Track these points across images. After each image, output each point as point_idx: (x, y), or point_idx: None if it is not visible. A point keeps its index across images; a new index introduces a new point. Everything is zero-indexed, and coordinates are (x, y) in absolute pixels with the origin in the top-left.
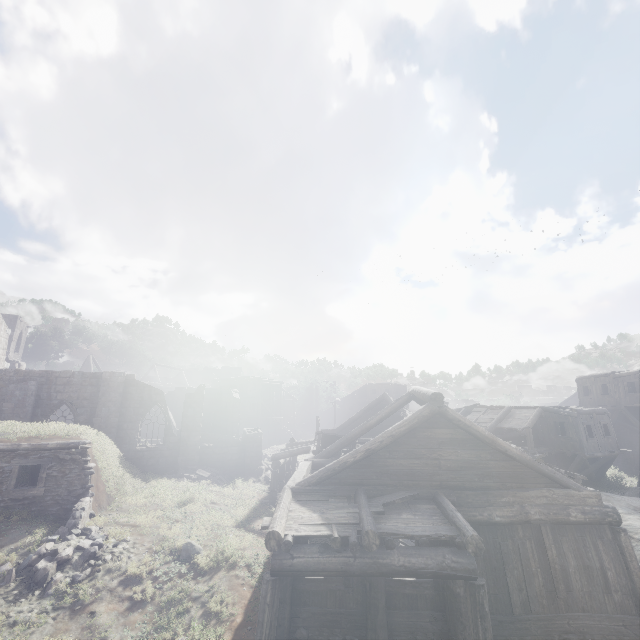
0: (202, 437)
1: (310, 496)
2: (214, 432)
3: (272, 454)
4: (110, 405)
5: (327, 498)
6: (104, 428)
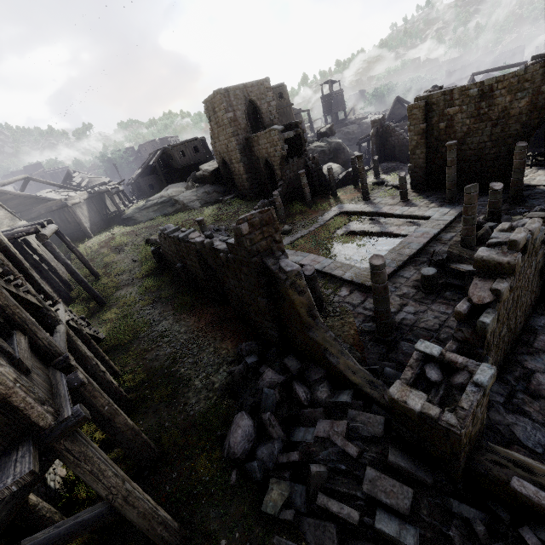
0: None
1: None
2: None
3: None
4: None
5: None
6: None
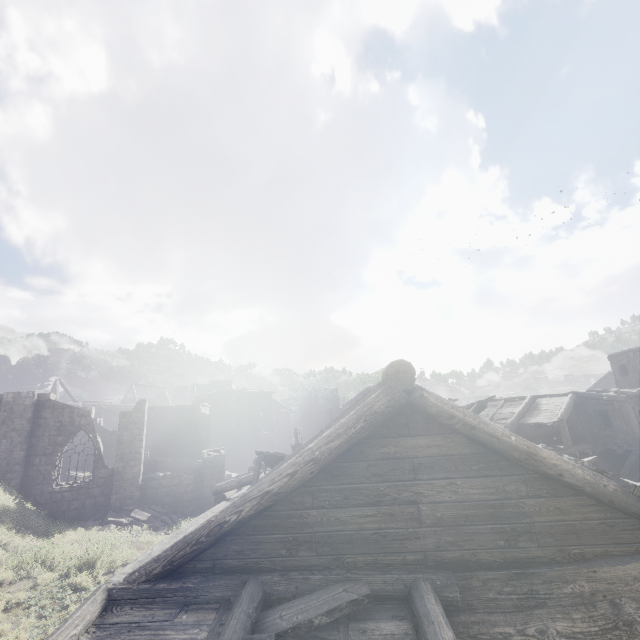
0: (160, 464)
1: (141, 608)
2: (184, 456)
3: (214, 486)
4: (13, 435)
5: (173, 613)
6: (5, 466)
